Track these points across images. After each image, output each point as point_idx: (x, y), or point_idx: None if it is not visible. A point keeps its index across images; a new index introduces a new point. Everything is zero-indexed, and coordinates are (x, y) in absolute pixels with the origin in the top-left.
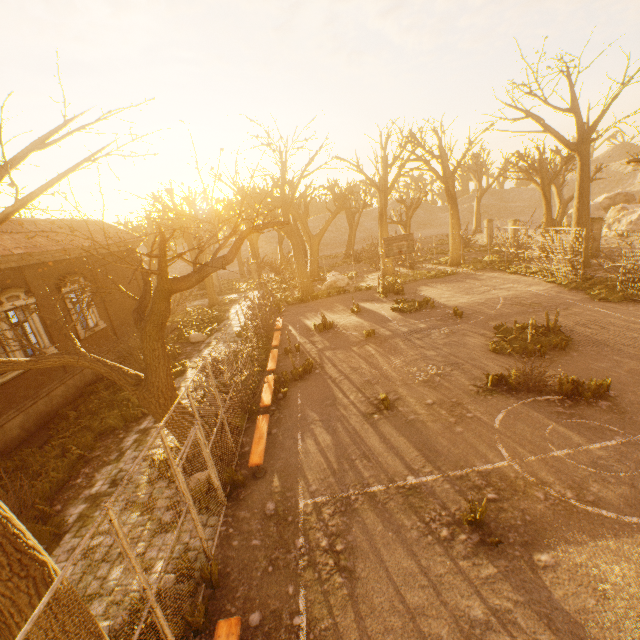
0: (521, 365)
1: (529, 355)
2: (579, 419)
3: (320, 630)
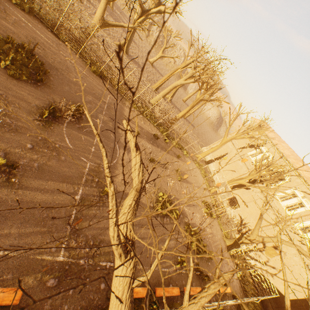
0: (40, 93)
1: (37, 81)
2: (85, 129)
3: (112, 257)
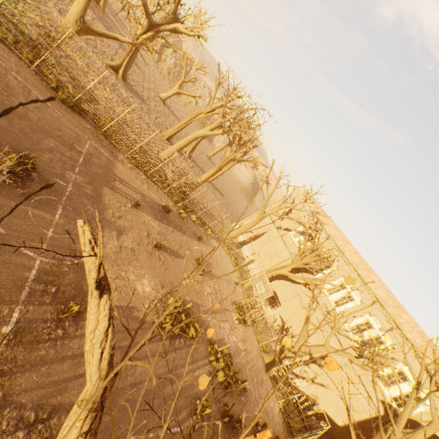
0: None
1: None
2: (37, 197)
3: None
